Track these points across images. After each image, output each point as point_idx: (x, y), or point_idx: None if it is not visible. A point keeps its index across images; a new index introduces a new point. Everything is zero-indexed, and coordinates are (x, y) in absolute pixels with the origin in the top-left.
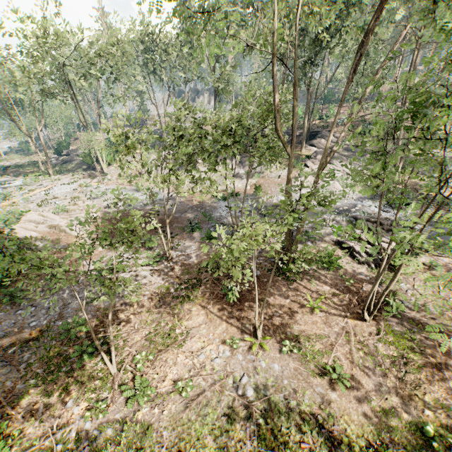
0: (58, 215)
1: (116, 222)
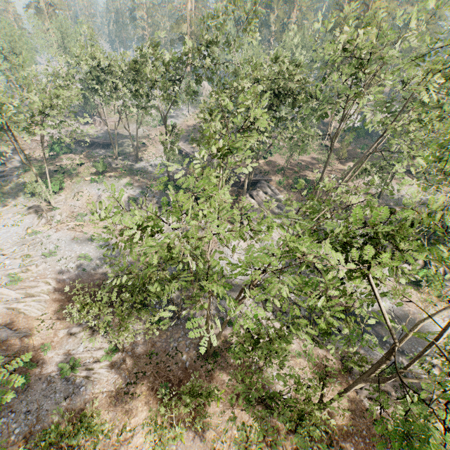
0: (13, 287)
1: (73, 294)
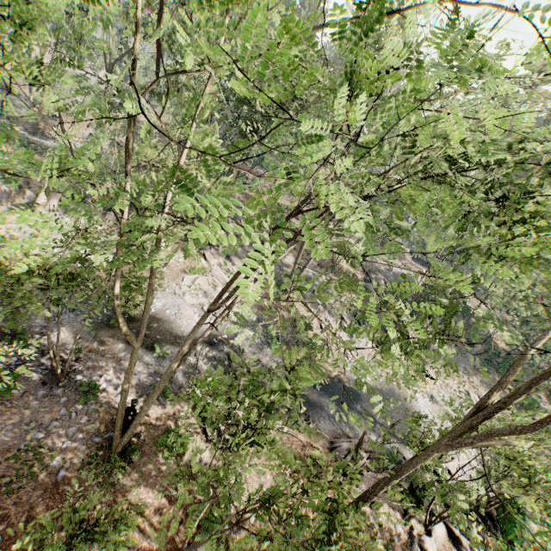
0: None
1: None
